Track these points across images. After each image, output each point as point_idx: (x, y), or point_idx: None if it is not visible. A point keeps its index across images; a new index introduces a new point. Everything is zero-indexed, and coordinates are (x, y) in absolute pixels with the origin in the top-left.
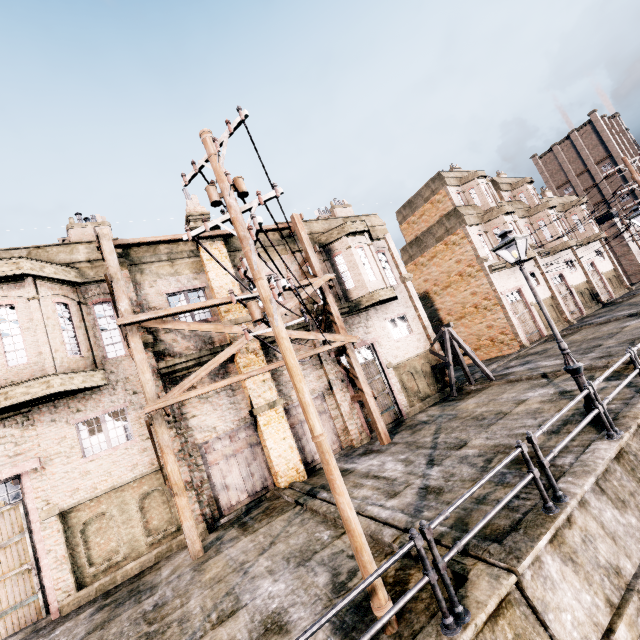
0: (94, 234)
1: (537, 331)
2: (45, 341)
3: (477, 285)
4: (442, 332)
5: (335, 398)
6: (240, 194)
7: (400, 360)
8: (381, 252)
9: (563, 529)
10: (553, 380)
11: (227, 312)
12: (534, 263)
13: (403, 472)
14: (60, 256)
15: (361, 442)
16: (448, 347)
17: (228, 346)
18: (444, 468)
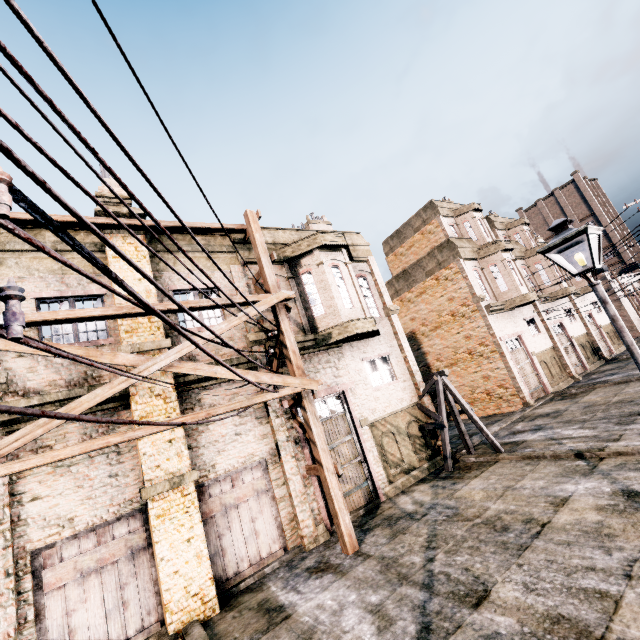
0: None
1: (541, 386)
2: None
3: (472, 327)
4: (434, 381)
5: (283, 469)
6: None
7: (379, 415)
8: (362, 276)
9: None
10: (597, 464)
11: (129, 332)
12: (533, 308)
13: None
14: None
15: (315, 541)
16: (442, 402)
17: None
18: None
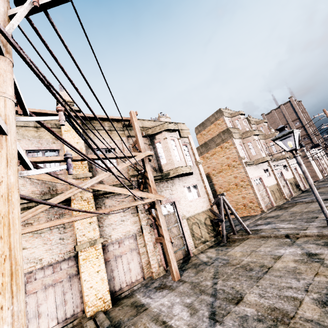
0: None
1: (270, 203)
2: None
3: (238, 172)
4: (219, 198)
5: (144, 239)
6: None
7: (191, 214)
8: (185, 145)
9: None
10: (295, 241)
11: None
12: (268, 164)
13: (188, 324)
14: None
15: (159, 274)
16: (222, 208)
17: None
18: None
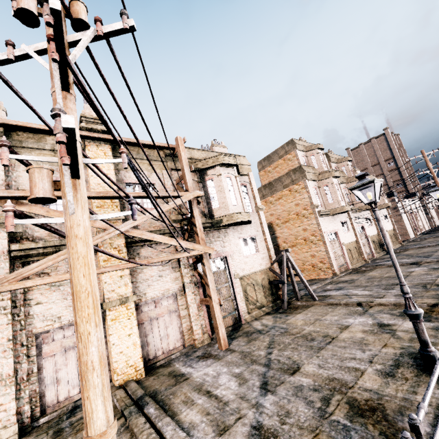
0: None
1: (345, 264)
2: None
3: (308, 224)
4: (281, 255)
5: (186, 299)
6: (73, 20)
7: (246, 273)
8: (244, 185)
9: None
10: (368, 310)
11: (99, 207)
12: (347, 215)
13: (236, 394)
14: None
15: (202, 342)
16: (285, 268)
17: None
18: (278, 399)
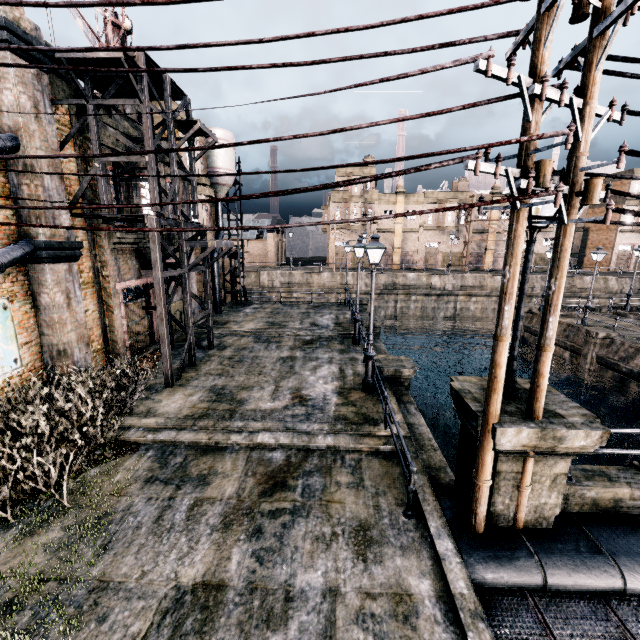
0: (464, 184)
1: (626, 268)
2: (454, 219)
3: (610, 236)
4: None
5: None
6: None
7: (539, 253)
8: None
9: (530, 277)
10: (577, 274)
11: (492, 221)
12: None
13: None
14: (460, 195)
15: None
16: None
17: (487, 230)
18: None
